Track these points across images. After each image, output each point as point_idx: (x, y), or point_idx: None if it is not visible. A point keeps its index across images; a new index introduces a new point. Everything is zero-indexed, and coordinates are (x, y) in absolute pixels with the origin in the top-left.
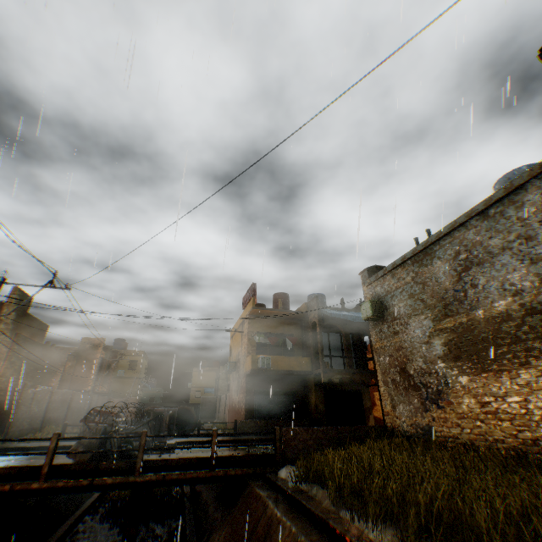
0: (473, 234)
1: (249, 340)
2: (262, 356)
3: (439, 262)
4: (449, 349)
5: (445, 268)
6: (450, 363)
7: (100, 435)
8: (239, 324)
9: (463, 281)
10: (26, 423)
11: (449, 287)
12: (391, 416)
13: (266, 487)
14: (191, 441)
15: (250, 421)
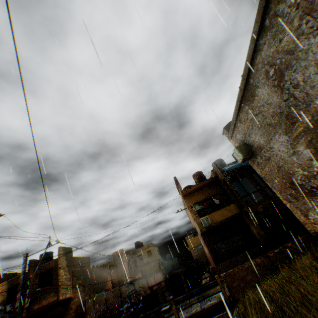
0: (267, 49)
1: (191, 212)
2: (201, 218)
3: (260, 89)
4: (313, 148)
5: (266, 89)
6: None
7: None
8: (183, 204)
9: (285, 89)
10: None
11: (278, 101)
12: (308, 224)
13: None
14: (183, 298)
15: (217, 265)
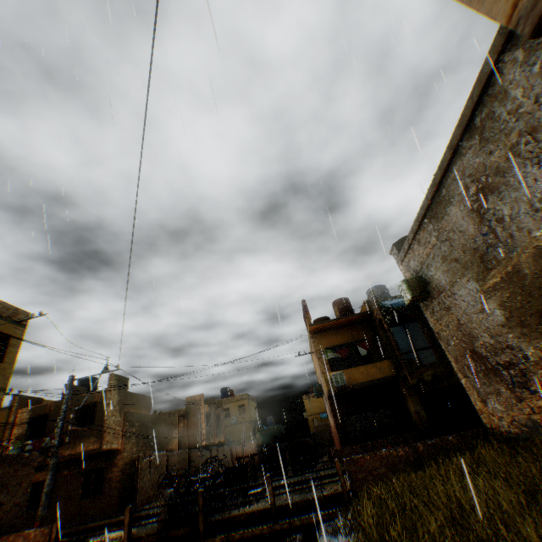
0: (471, 157)
1: (319, 360)
2: (332, 373)
3: (453, 208)
4: (508, 311)
5: (461, 211)
6: (518, 330)
7: (163, 502)
8: (310, 345)
9: (486, 219)
10: (150, 489)
11: (474, 233)
12: (485, 414)
13: (330, 538)
14: (283, 484)
15: (344, 448)
